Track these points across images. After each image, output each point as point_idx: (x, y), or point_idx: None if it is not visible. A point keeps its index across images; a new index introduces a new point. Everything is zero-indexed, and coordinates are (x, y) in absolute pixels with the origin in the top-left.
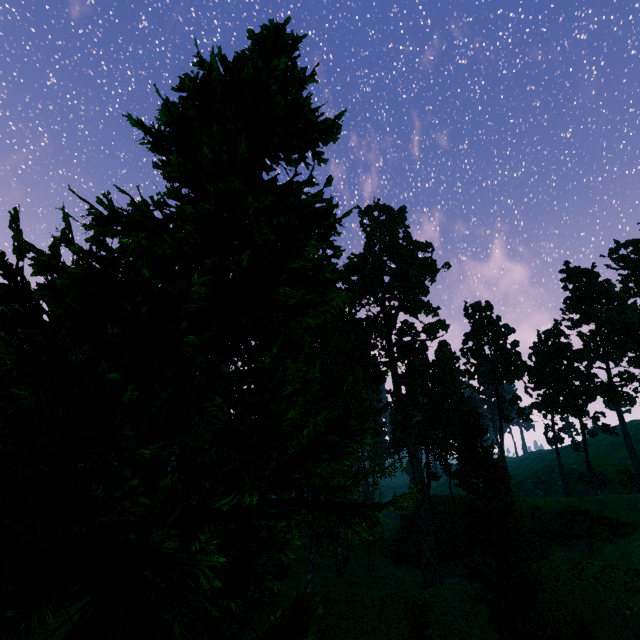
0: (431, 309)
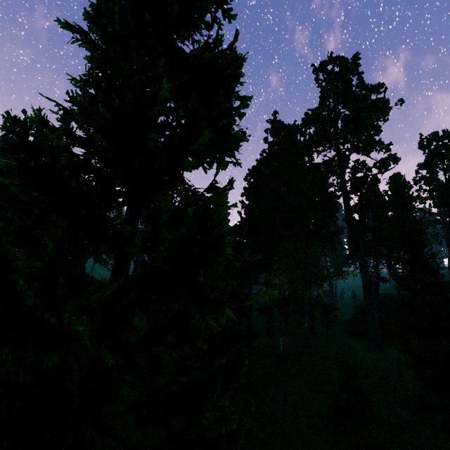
0: (382, 146)
